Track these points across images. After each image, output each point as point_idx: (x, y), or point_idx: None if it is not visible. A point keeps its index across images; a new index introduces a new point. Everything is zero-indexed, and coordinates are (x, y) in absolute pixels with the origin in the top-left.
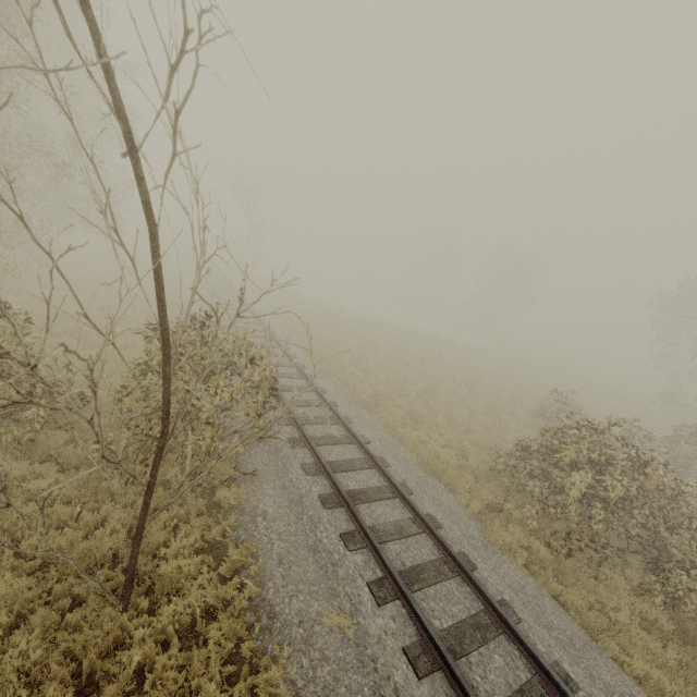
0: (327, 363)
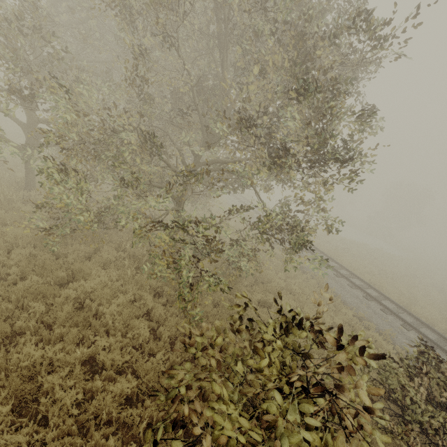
0: (399, 299)
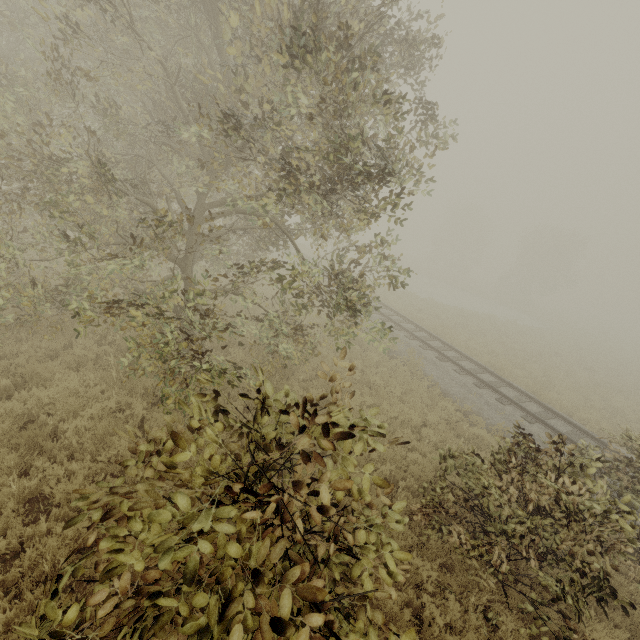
0: (526, 385)
